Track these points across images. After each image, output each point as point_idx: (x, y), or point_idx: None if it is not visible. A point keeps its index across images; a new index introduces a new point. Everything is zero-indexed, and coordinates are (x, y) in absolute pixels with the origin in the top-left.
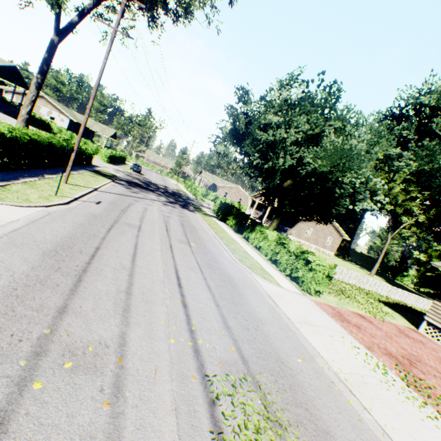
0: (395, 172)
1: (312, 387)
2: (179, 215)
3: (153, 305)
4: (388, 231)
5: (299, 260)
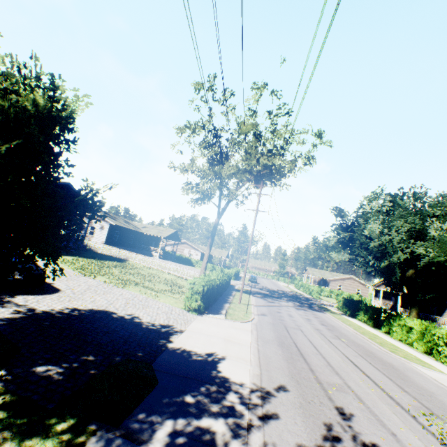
0: None
1: None
2: (314, 316)
3: (348, 373)
4: None
5: None
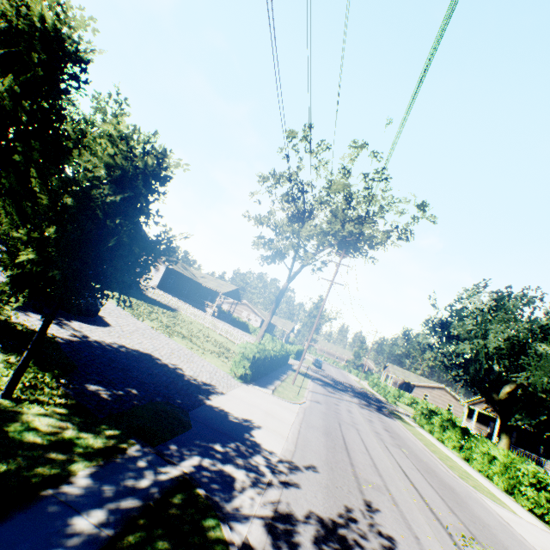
0: None
1: None
2: (379, 419)
3: (394, 479)
4: None
5: (543, 490)
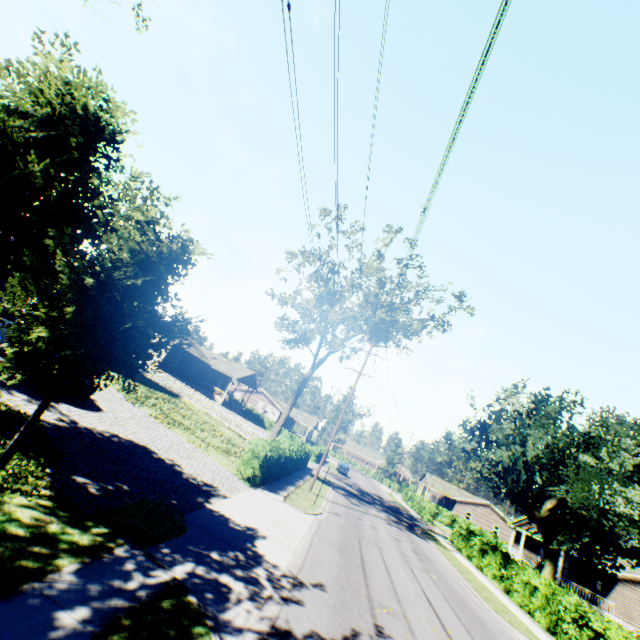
0: None
1: None
2: (408, 539)
3: (414, 606)
4: None
5: (585, 627)
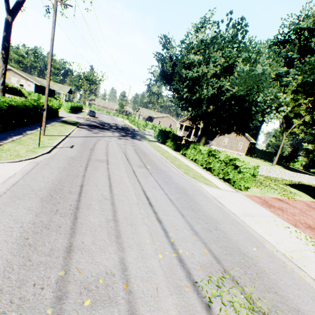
0: (285, 86)
1: (272, 271)
2: (132, 145)
3: (136, 227)
4: (283, 131)
5: (228, 166)
